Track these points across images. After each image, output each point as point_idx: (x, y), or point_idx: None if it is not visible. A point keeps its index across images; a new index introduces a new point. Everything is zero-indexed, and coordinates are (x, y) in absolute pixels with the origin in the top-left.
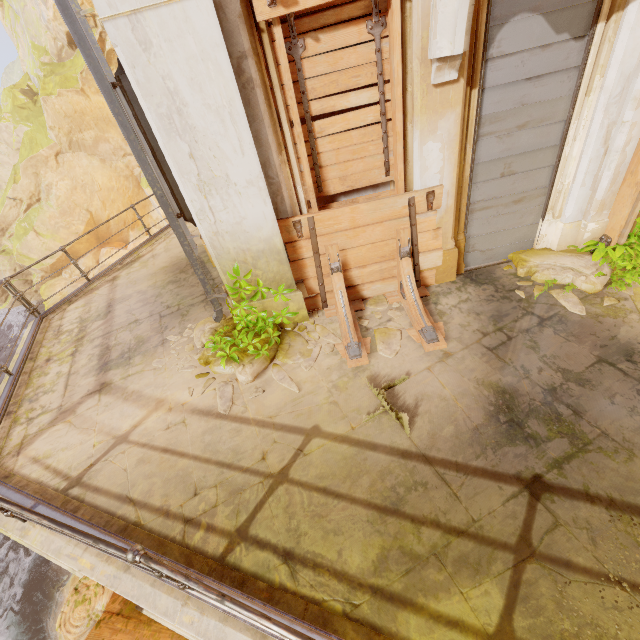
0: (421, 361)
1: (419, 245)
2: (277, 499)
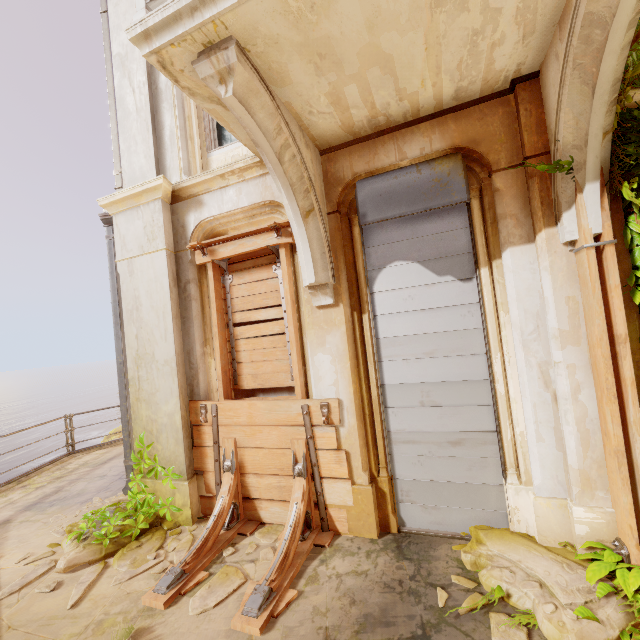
0: (210, 639)
1: (321, 466)
2: None
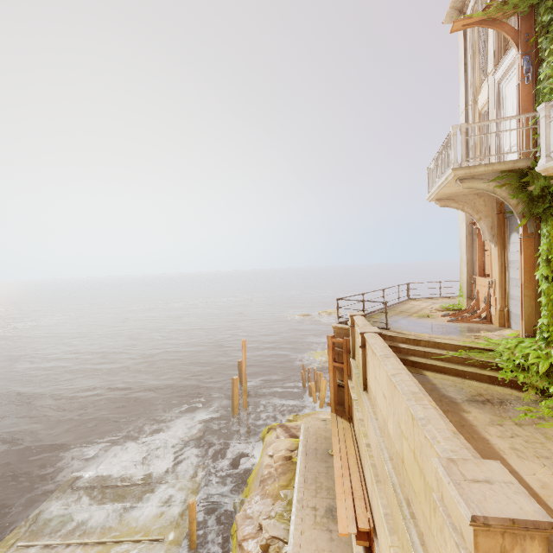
0: (440, 320)
1: (491, 301)
2: (398, 311)
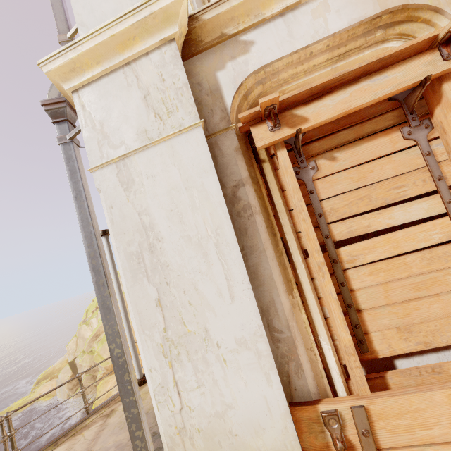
0: None
1: None
2: None
